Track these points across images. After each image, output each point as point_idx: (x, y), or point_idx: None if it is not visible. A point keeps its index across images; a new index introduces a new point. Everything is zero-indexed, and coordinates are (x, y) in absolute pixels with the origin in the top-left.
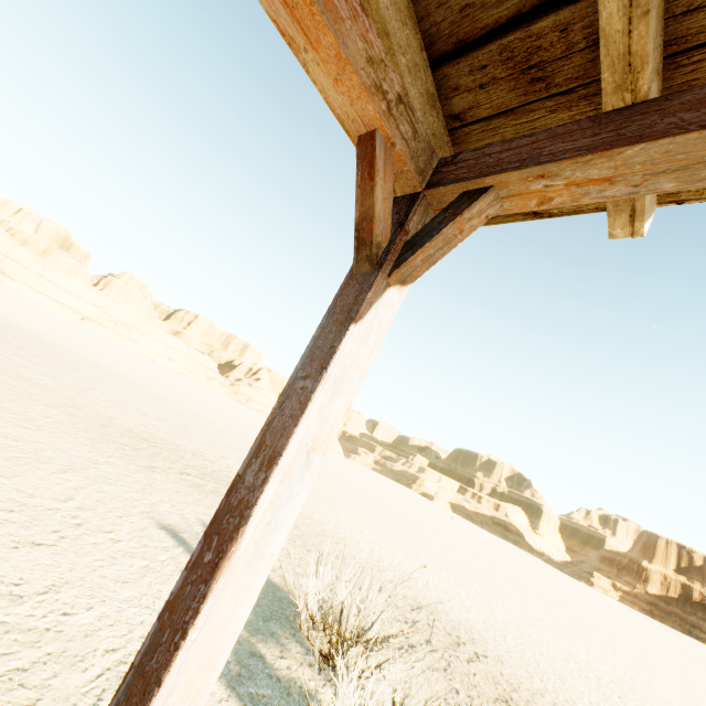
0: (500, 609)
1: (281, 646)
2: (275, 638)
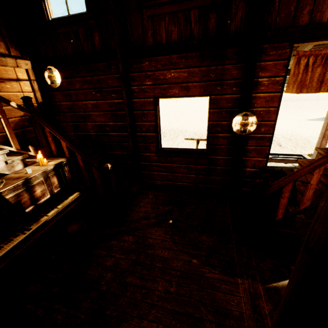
0: None
1: None
2: None
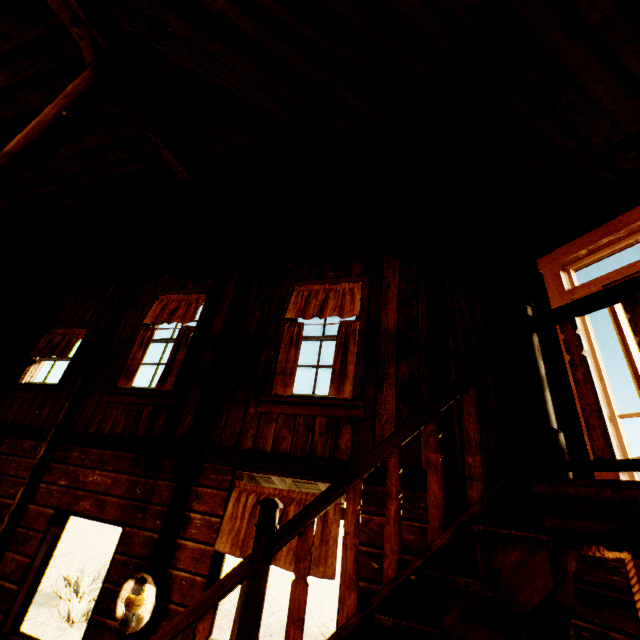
0: (228, 562)
1: (49, 609)
2: (46, 607)
